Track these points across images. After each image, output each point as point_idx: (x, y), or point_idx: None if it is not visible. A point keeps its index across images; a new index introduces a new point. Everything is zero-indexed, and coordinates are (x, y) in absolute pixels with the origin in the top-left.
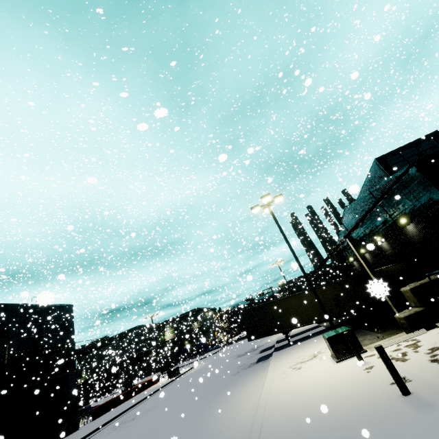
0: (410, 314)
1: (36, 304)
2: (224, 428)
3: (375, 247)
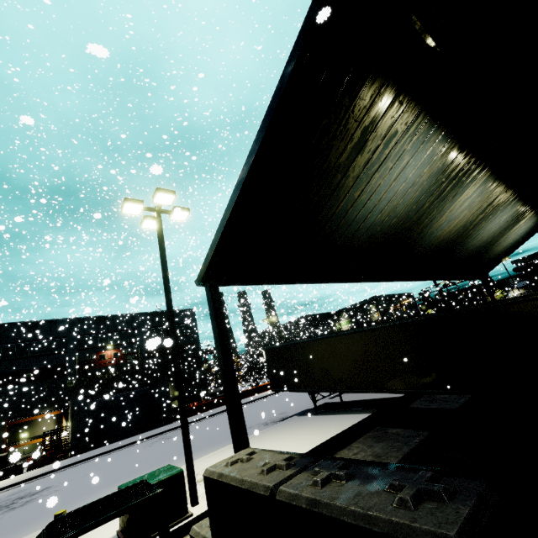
0: (195, 537)
1: (157, 312)
2: (25, 534)
3: None
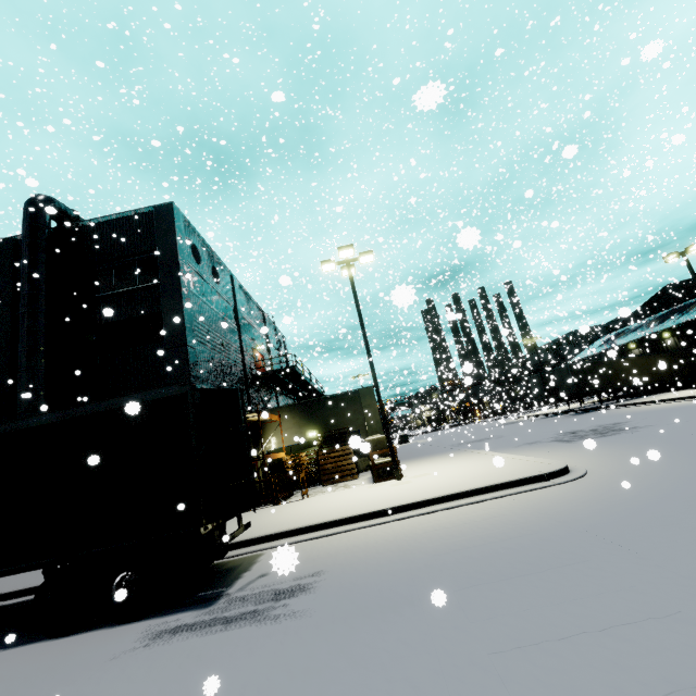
0: None
1: (273, 323)
2: None
3: (694, 330)
